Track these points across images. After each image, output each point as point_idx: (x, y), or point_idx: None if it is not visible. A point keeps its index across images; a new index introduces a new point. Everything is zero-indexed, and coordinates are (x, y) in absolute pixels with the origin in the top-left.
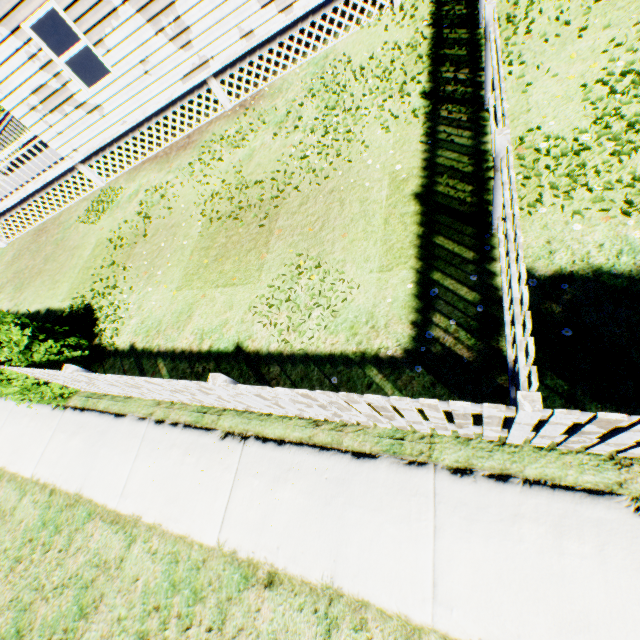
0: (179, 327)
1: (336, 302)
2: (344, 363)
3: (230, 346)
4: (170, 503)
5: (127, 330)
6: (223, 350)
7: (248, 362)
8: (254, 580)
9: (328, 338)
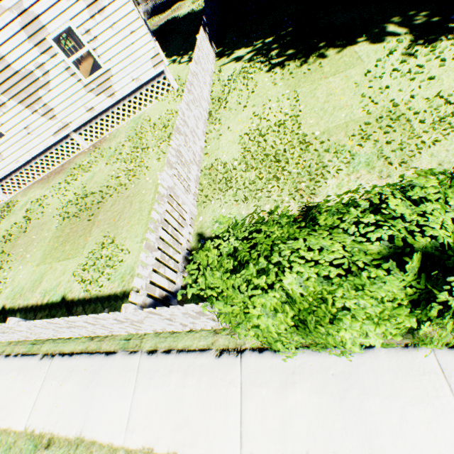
0: (33, 290)
1: (118, 263)
2: (115, 299)
3: (59, 298)
4: (3, 409)
5: (3, 296)
6: (55, 301)
7: (67, 307)
8: (40, 446)
9: (110, 285)
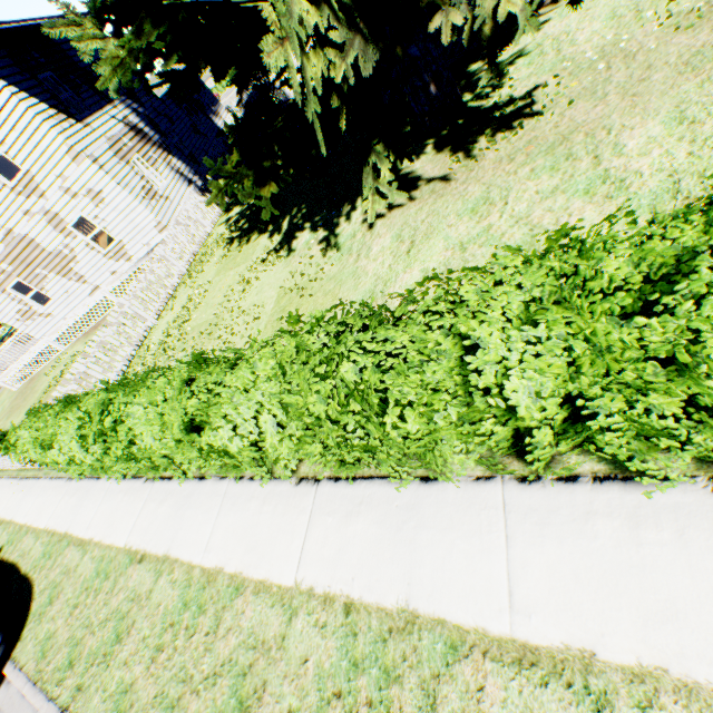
0: None
1: None
2: None
3: None
4: None
5: None
6: None
7: None
8: None
9: None
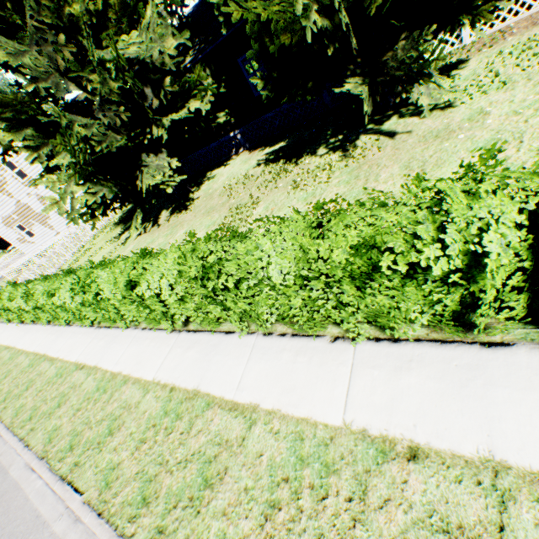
0: None
1: None
2: None
3: None
4: None
5: None
6: None
7: None
8: None
9: None
